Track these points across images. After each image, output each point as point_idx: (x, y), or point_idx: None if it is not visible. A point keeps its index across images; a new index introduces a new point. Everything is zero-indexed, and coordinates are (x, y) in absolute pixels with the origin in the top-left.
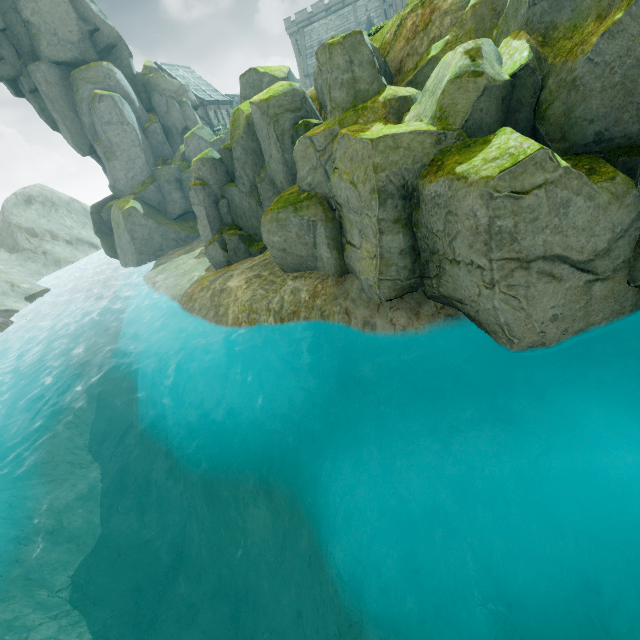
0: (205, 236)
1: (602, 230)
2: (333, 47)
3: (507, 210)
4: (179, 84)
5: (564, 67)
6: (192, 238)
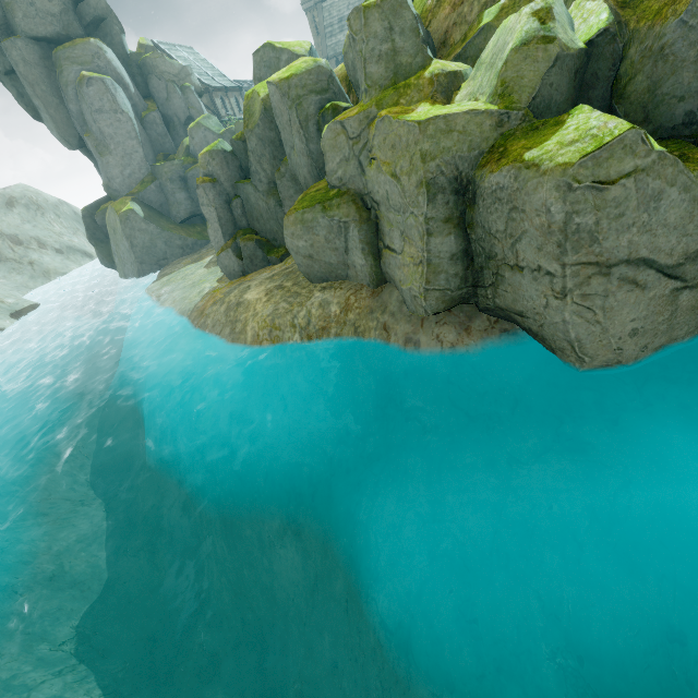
0: (216, 242)
1: (696, 228)
2: (369, 11)
3: (588, 204)
4: (180, 66)
5: (650, 32)
6: (200, 245)
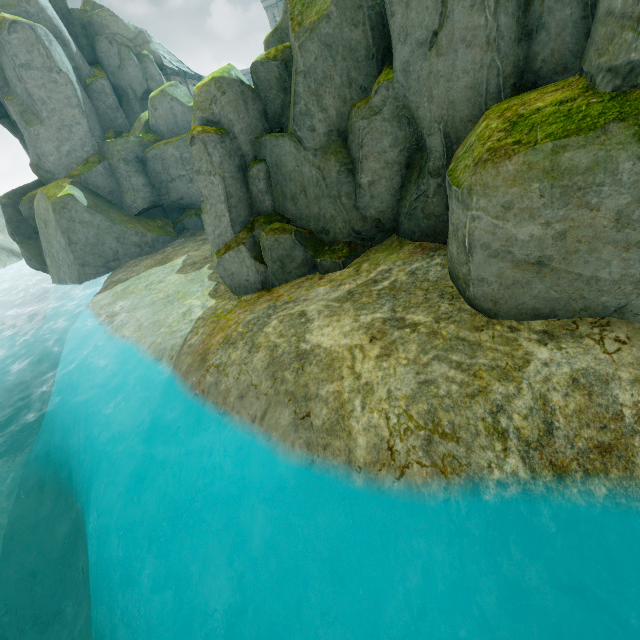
0: (216, 235)
1: None
2: None
3: None
4: (137, 30)
5: None
6: (162, 242)
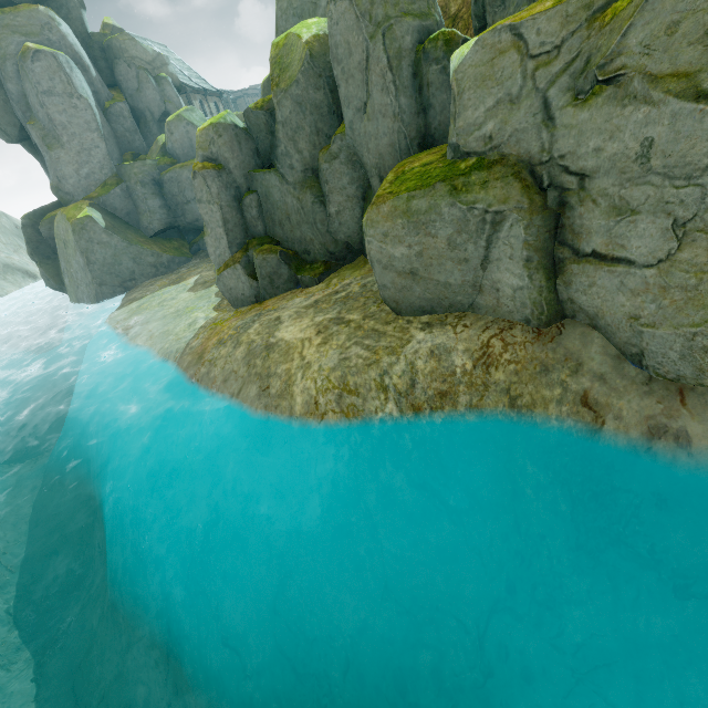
0: (217, 255)
1: None
2: None
3: None
4: (155, 53)
5: None
6: (178, 263)
